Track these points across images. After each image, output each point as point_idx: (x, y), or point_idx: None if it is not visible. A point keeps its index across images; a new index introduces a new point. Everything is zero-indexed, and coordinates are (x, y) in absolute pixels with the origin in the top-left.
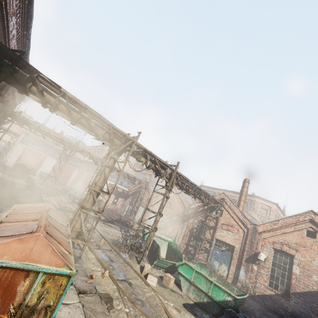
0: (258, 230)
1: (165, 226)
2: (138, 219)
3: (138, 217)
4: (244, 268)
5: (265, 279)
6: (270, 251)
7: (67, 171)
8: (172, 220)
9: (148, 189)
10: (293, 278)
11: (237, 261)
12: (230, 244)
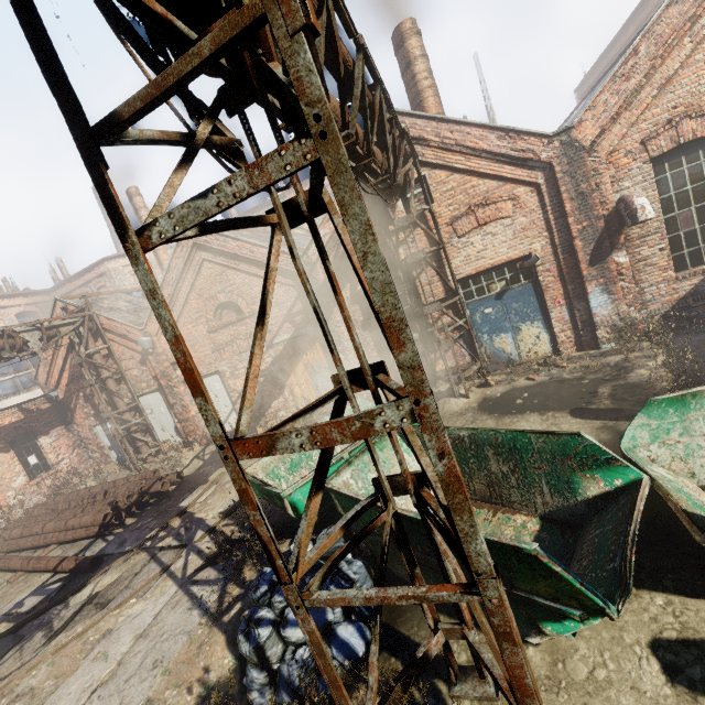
0: (585, 142)
1: (279, 380)
2: (176, 434)
3: (169, 431)
4: (597, 286)
5: (663, 264)
6: (645, 178)
7: None
8: (284, 348)
9: (110, 328)
10: None
11: (560, 285)
12: (514, 257)
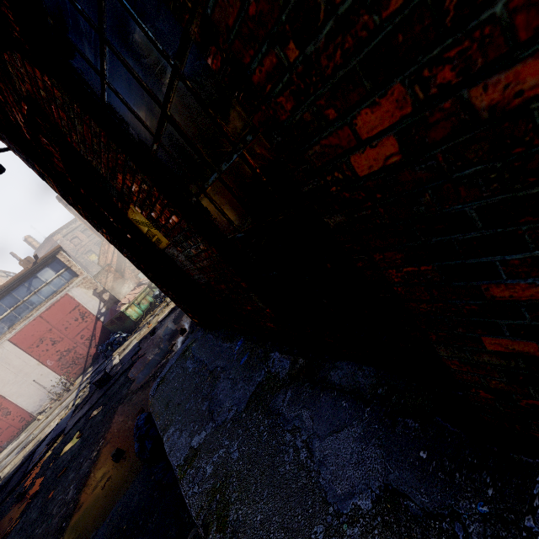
0: None
1: None
2: None
3: None
4: None
5: None
6: None
7: None
8: None
9: None
10: None
11: None
12: None
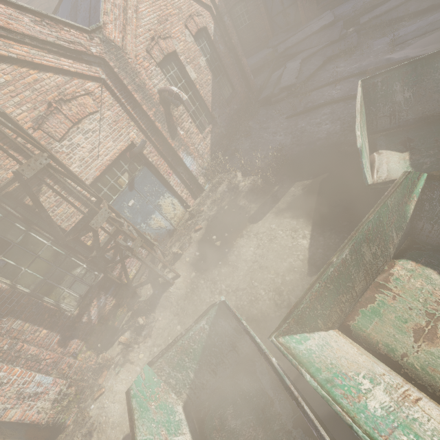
0: (118, 43)
1: None
2: None
3: None
4: (183, 152)
5: (196, 131)
6: (162, 77)
7: None
8: None
9: None
10: (200, 90)
11: (163, 160)
12: (123, 148)
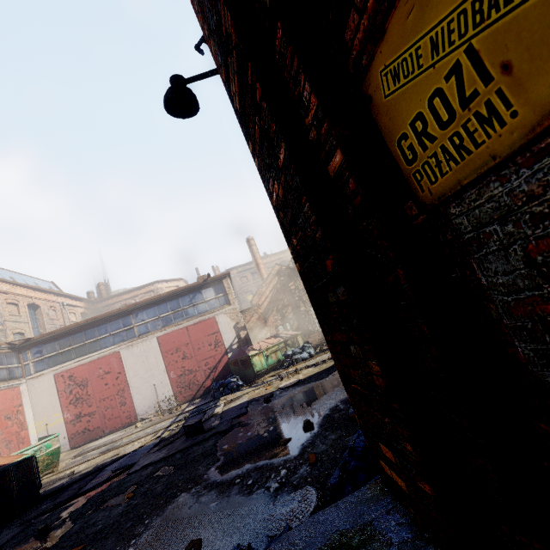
0: None
1: None
2: None
3: None
4: None
5: None
6: None
7: (2, 411)
8: None
9: None
10: None
11: None
12: None
